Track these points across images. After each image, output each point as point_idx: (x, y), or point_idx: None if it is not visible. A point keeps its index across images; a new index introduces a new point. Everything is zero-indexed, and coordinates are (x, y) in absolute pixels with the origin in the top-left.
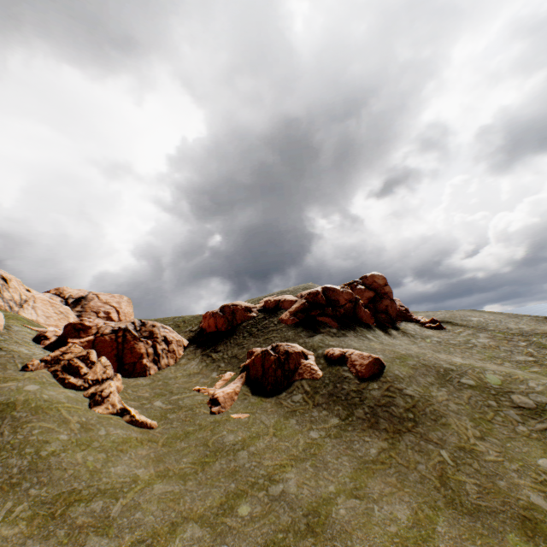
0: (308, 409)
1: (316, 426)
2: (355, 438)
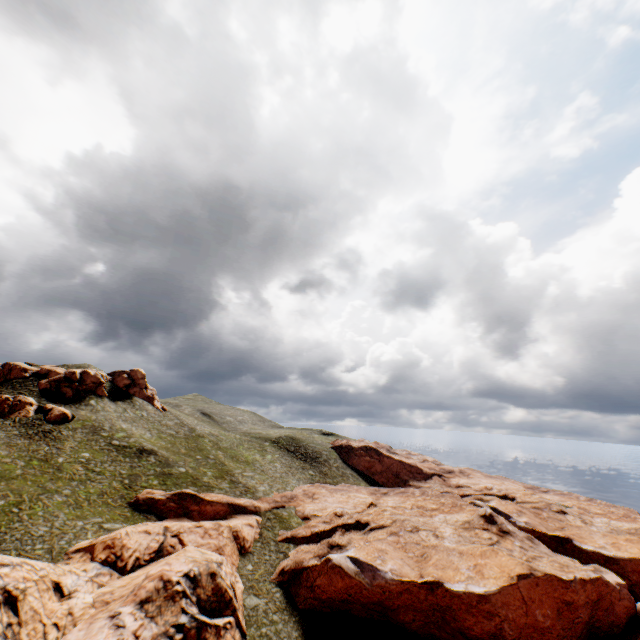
0: (8, 427)
1: (5, 432)
2: (17, 438)
